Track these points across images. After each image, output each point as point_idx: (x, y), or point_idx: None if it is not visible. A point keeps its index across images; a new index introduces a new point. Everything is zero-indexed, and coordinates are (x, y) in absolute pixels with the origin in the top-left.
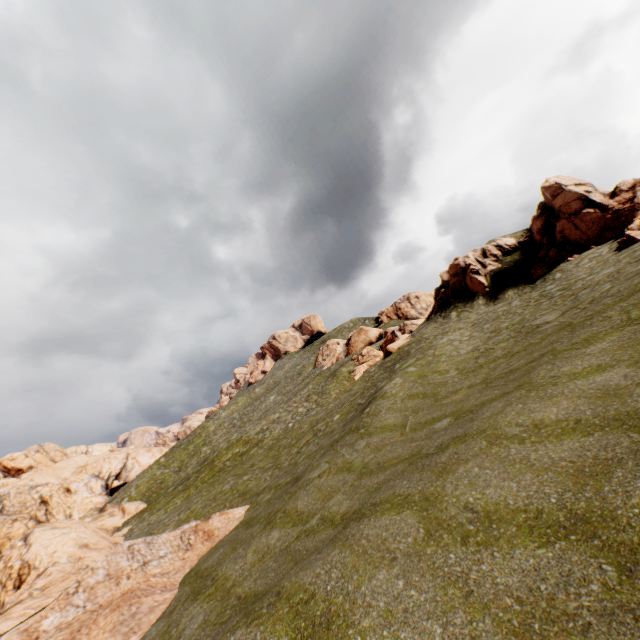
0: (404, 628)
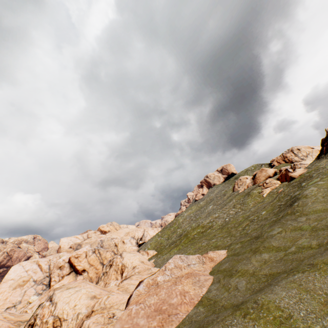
0: None
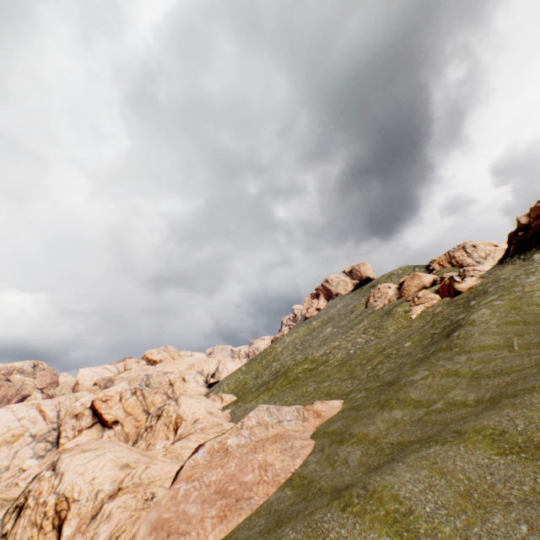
0: None
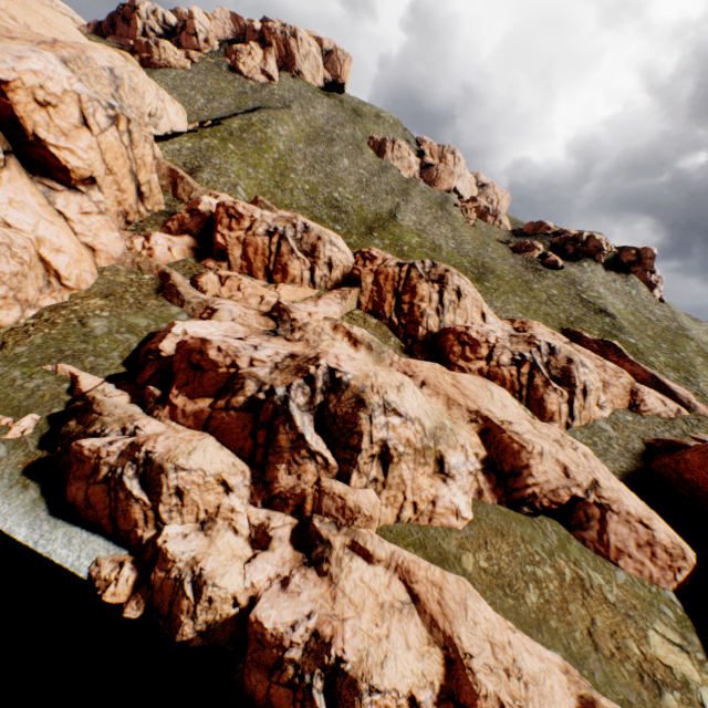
0: None
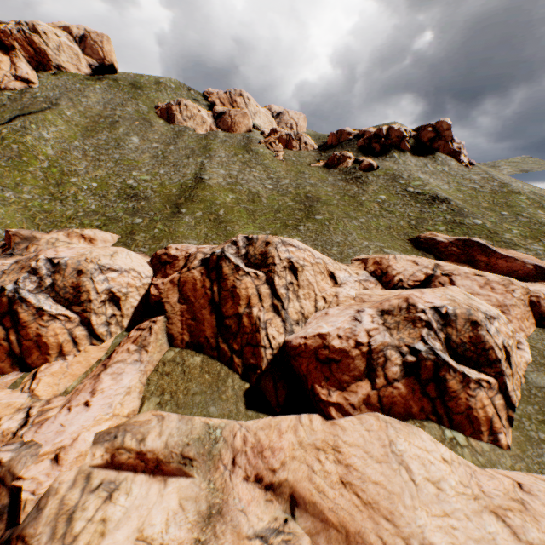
0: None
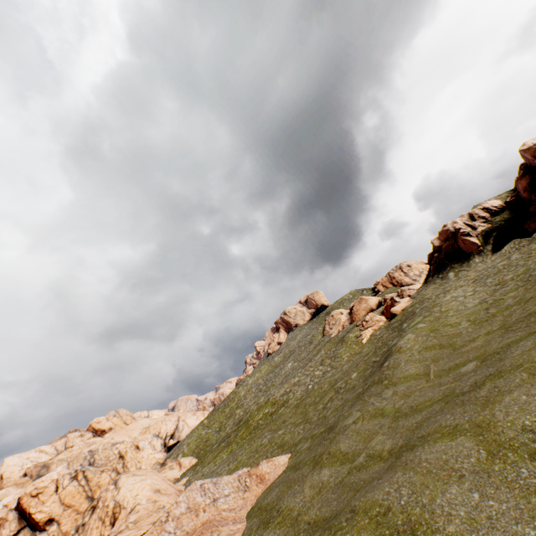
0: (493, 532)
